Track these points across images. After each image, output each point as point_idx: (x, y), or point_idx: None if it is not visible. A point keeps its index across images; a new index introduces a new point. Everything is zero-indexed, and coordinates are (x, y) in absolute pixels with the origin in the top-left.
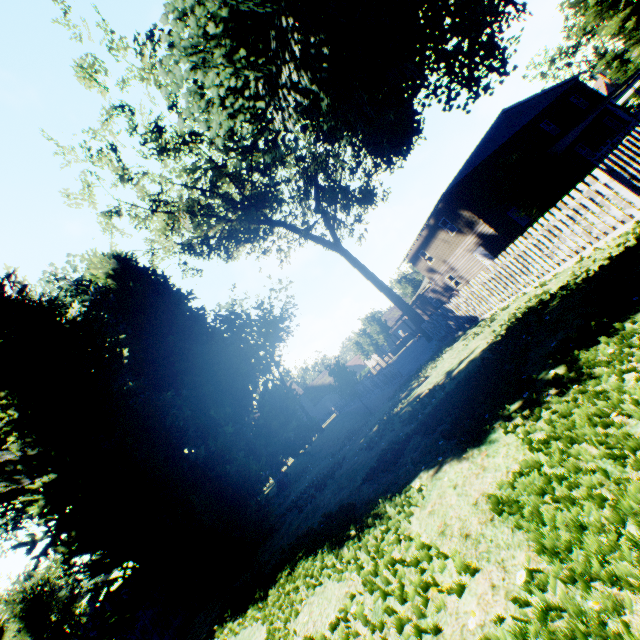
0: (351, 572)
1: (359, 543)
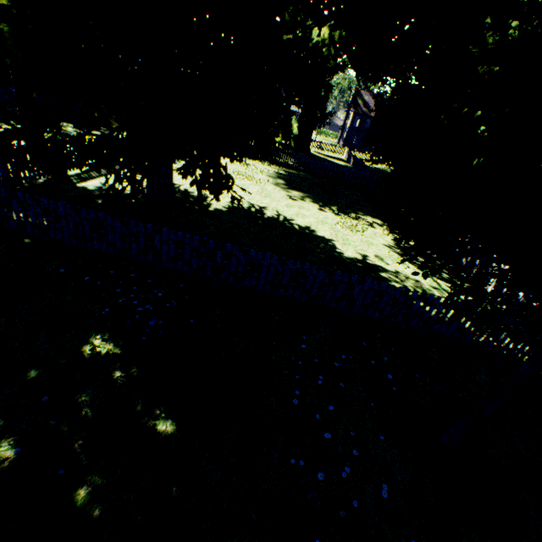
0: None
1: None
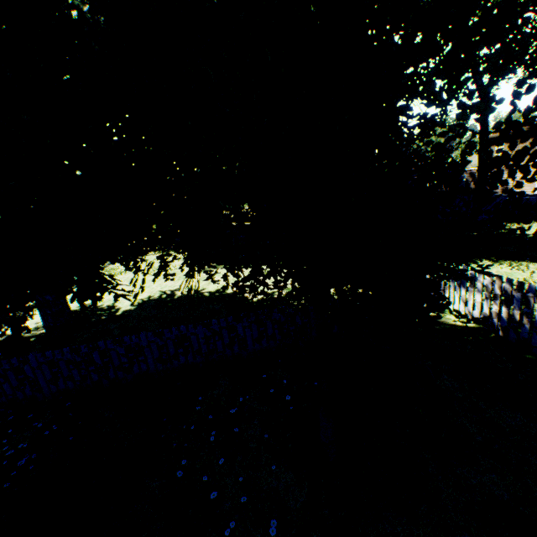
0: None
1: None
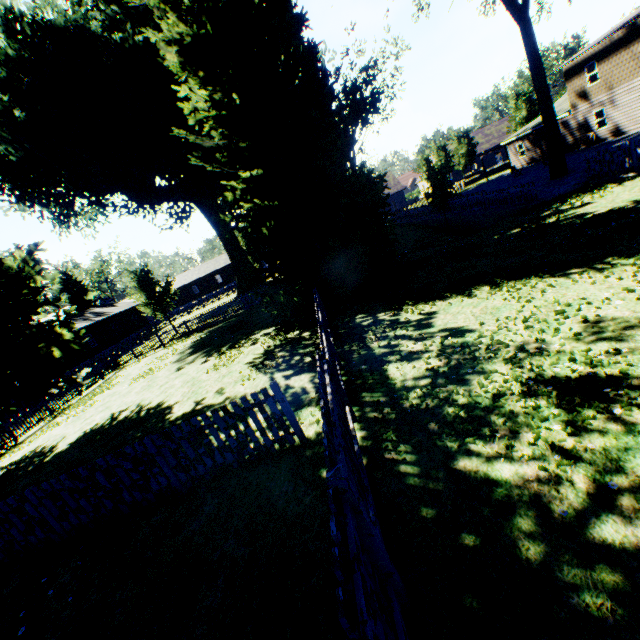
0: (603, 282)
1: (594, 274)
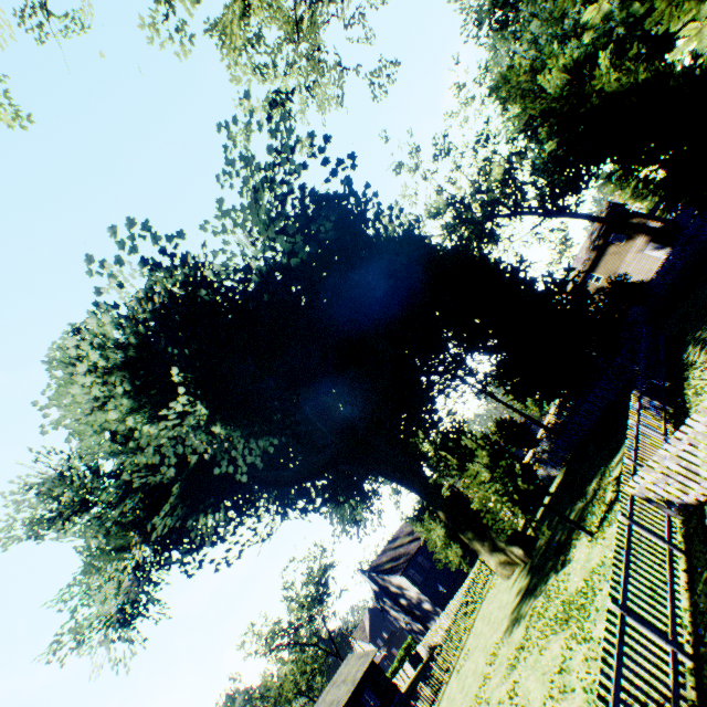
0: None
1: None
